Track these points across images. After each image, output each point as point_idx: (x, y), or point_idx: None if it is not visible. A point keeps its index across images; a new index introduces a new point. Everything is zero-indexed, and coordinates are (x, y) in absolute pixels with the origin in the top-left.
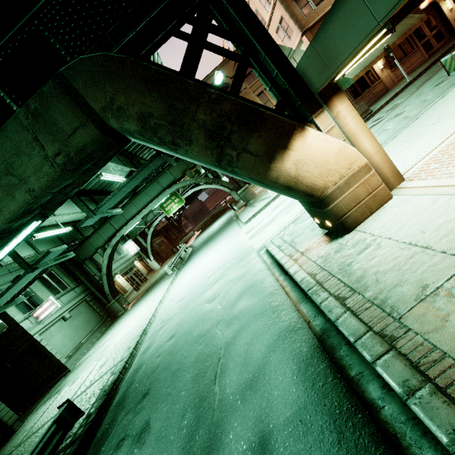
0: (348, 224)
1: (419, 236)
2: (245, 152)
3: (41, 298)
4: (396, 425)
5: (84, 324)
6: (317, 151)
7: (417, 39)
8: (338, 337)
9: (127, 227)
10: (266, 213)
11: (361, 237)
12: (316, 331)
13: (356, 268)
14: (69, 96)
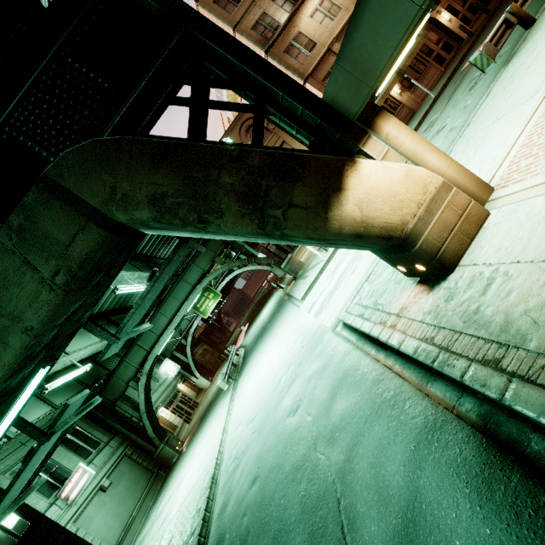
0: (447, 261)
1: None
2: (292, 207)
3: (68, 468)
4: None
5: (131, 489)
6: (379, 182)
7: (426, 56)
8: (513, 422)
9: (160, 344)
10: (324, 281)
11: (473, 271)
12: (473, 421)
13: (490, 313)
14: (59, 199)
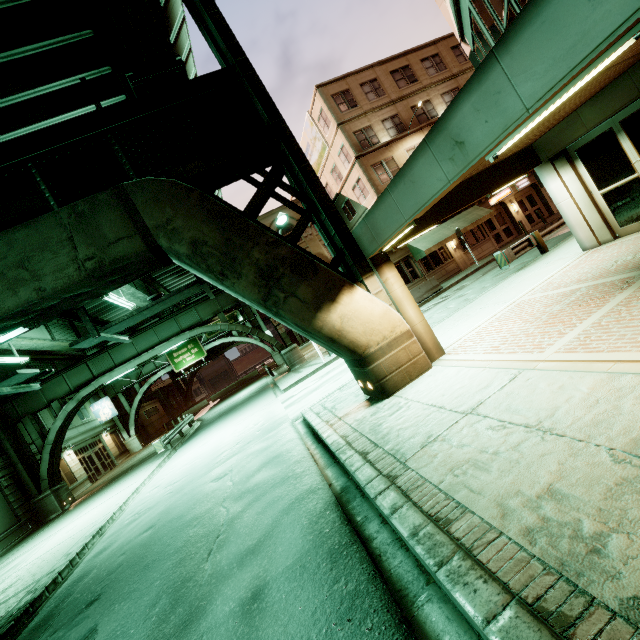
0: (387, 388)
1: (440, 399)
2: (293, 296)
3: None
4: (382, 547)
5: None
6: (363, 309)
7: (488, 229)
8: (355, 492)
9: (112, 374)
10: (312, 380)
11: (397, 401)
12: (336, 490)
13: (385, 427)
14: (124, 207)
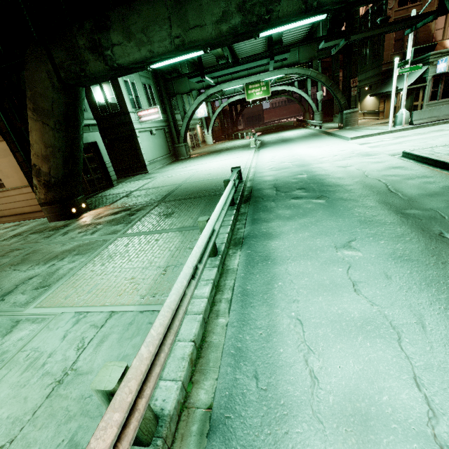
0: None
1: None
2: None
3: (142, 103)
4: None
5: (160, 148)
6: None
7: None
8: None
9: (230, 84)
10: (384, 138)
11: None
12: None
13: None
14: None
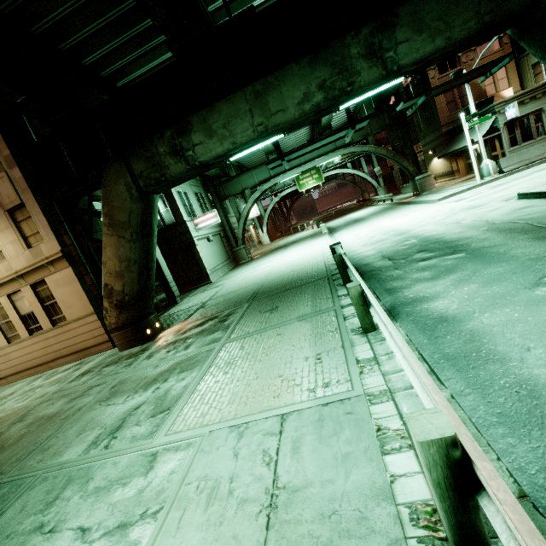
0: None
1: None
2: None
3: (196, 211)
4: None
5: (219, 254)
6: None
7: None
8: None
9: (284, 176)
10: (479, 190)
11: None
12: None
13: None
14: None
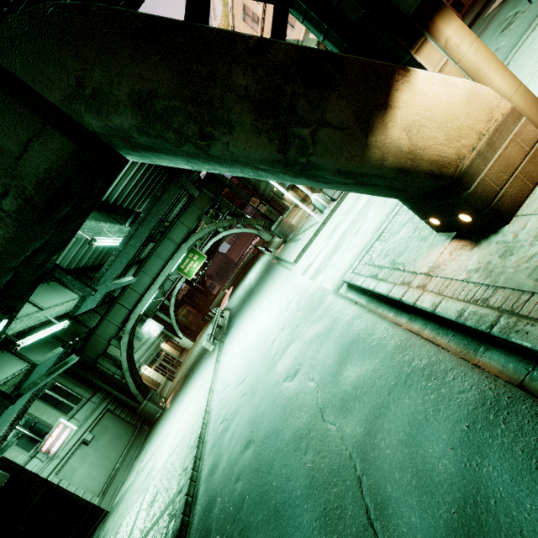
0: (503, 209)
1: None
2: (323, 126)
3: (48, 423)
4: None
5: (114, 442)
6: (435, 101)
7: None
8: None
9: (142, 303)
10: (321, 243)
11: None
12: None
13: None
14: (1, 88)
